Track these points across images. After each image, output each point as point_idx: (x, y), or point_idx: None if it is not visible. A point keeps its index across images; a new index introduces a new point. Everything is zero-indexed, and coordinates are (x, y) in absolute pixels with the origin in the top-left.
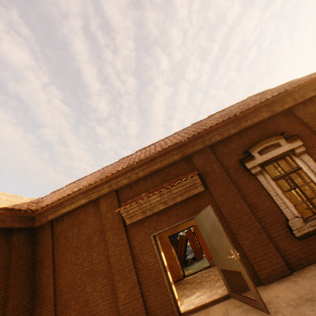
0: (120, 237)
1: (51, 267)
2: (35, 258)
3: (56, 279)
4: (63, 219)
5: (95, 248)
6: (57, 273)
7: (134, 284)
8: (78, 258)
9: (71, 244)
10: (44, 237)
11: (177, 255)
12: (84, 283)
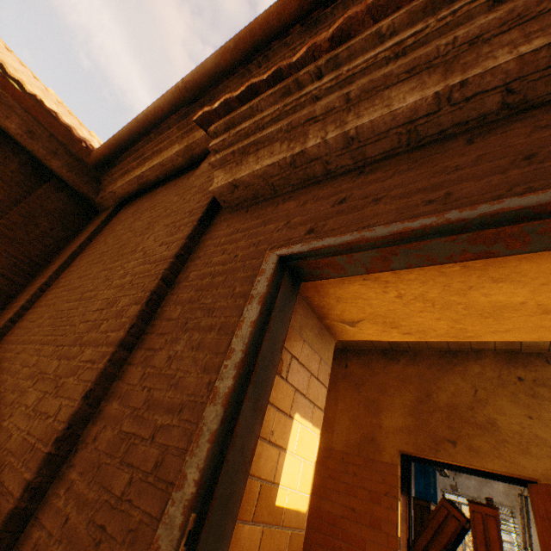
0: (172, 237)
1: (47, 277)
2: (56, 256)
3: (33, 306)
4: (136, 203)
5: (117, 262)
6: (43, 296)
7: (38, 438)
8: (82, 277)
9: (102, 247)
10: (92, 225)
11: (409, 540)
12: (33, 340)
